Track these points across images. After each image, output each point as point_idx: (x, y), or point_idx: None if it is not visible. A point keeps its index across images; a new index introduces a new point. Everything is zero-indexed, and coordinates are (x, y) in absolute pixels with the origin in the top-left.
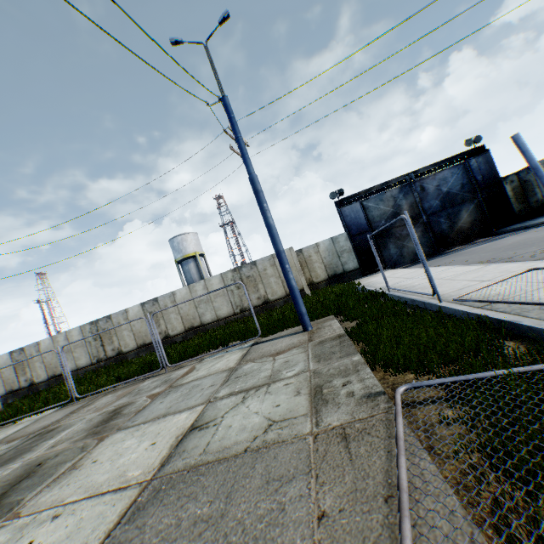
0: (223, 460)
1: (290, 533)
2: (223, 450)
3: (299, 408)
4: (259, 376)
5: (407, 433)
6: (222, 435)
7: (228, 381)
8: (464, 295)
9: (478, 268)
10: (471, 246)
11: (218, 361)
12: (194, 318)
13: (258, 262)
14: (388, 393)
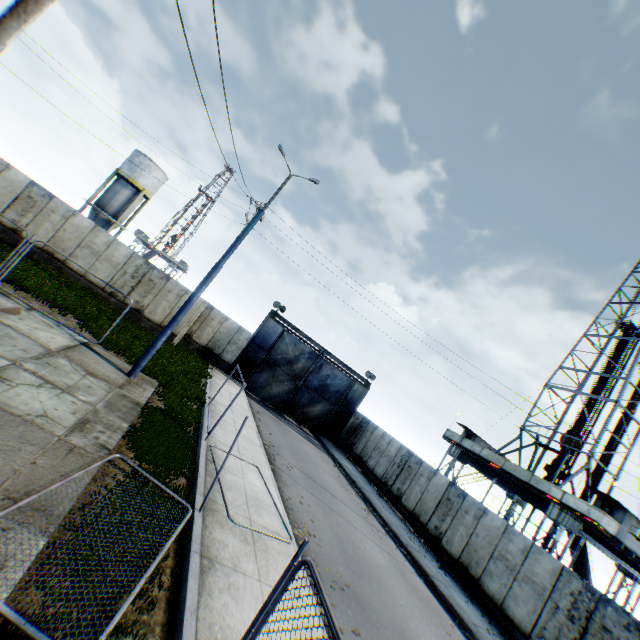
0: (5, 410)
1: (18, 458)
2: (8, 405)
3: (67, 421)
4: (65, 379)
5: (96, 468)
6: (12, 396)
7: (41, 359)
8: (218, 448)
9: (256, 443)
10: (296, 428)
11: (45, 329)
12: (65, 250)
13: (173, 281)
14: (114, 452)
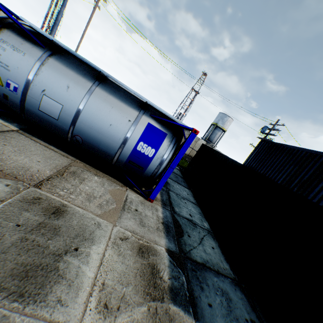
0: None
1: None
2: None
3: None
4: None
5: None
6: None
7: None
8: None
9: None
10: None
11: None
12: None
13: None
14: None
